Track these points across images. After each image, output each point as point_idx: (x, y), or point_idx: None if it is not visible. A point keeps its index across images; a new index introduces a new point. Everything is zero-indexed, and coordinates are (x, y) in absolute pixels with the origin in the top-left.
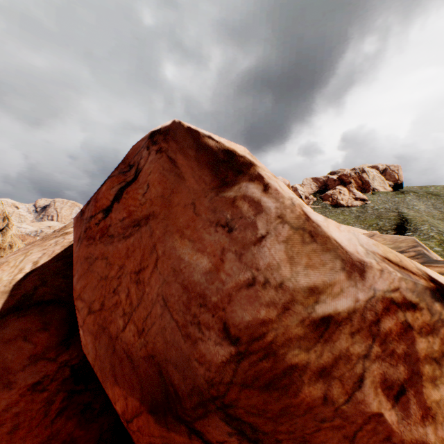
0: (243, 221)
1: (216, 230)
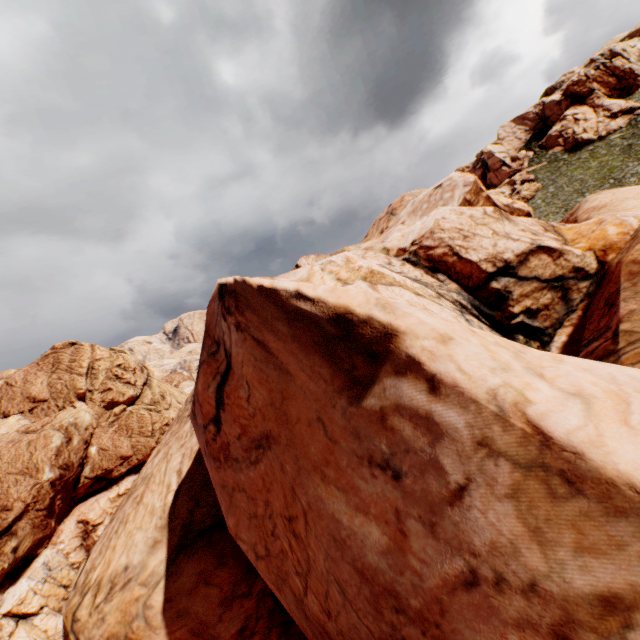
0: (414, 458)
1: (372, 474)
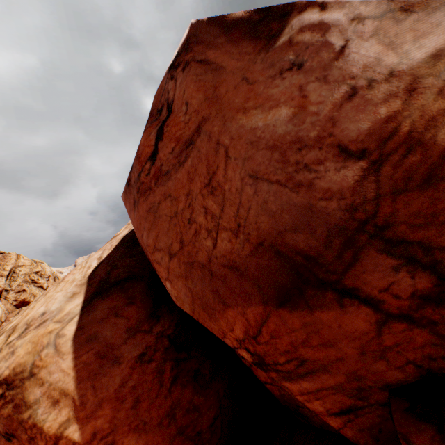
0: (312, 49)
1: (282, 79)
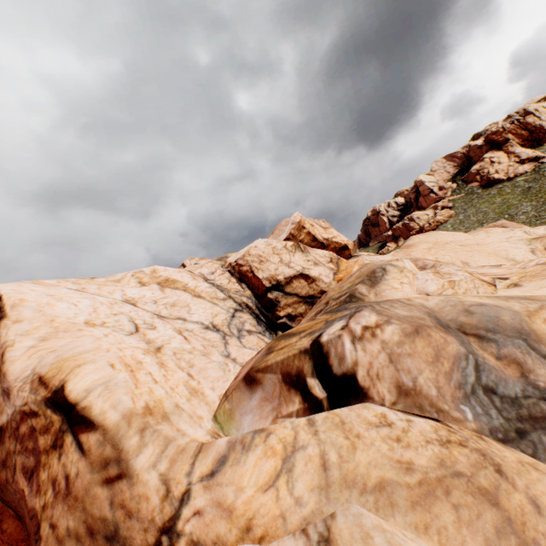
0: None
1: None
